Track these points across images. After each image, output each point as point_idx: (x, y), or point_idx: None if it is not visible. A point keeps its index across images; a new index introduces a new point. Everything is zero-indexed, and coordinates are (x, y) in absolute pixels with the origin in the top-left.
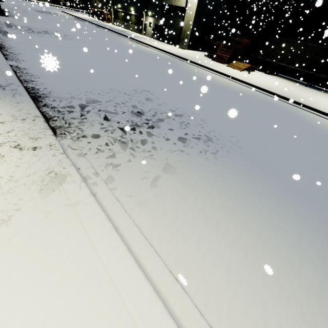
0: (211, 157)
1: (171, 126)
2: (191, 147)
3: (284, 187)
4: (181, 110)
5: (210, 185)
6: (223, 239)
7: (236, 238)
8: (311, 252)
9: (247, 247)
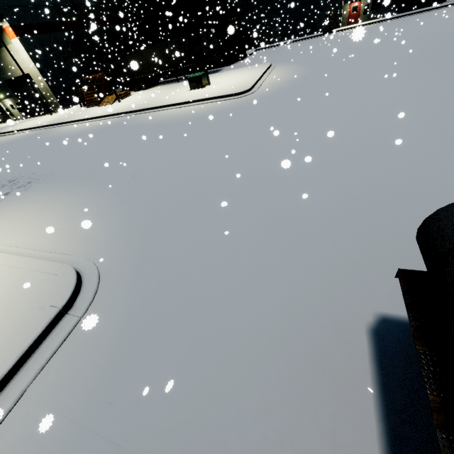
0: (23, 192)
1: (2, 190)
2: (11, 194)
3: (64, 181)
4: (17, 176)
5: (12, 205)
6: (4, 220)
7: (12, 216)
8: (52, 200)
9: (16, 216)
